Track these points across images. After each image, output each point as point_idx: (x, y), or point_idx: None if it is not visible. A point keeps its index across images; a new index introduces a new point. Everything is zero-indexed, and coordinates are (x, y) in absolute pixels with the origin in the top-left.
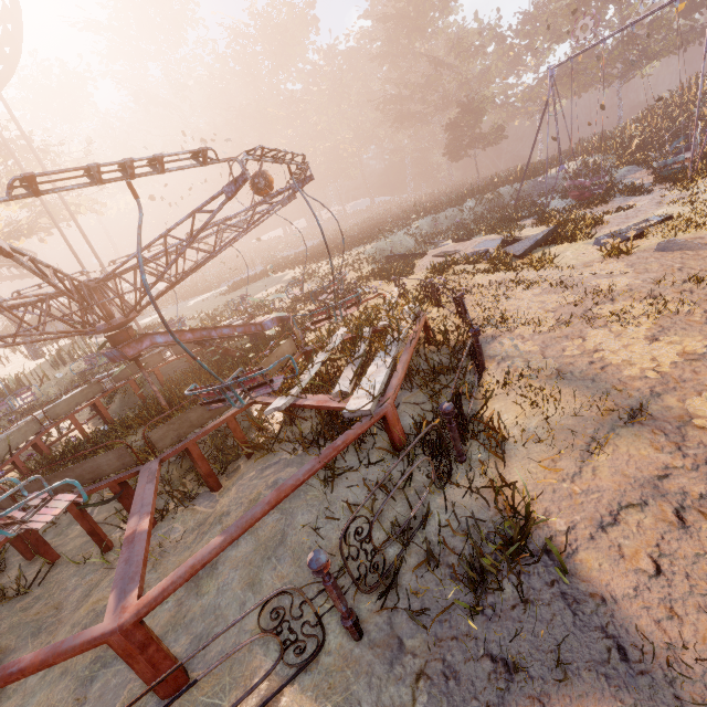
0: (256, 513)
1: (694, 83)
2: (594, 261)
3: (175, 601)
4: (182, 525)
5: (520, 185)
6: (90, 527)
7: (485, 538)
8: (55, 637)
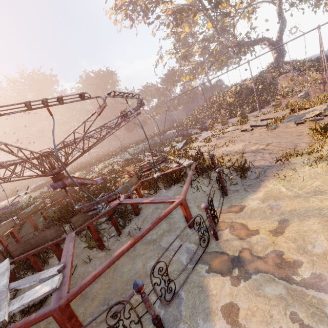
0: (189, 179)
1: (196, 110)
2: (203, 144)
3: (166, 224)
4: (135, 225)
5: (163, 135)
6: (98, 236)
7: (239, 167)
8: (118, 264)
